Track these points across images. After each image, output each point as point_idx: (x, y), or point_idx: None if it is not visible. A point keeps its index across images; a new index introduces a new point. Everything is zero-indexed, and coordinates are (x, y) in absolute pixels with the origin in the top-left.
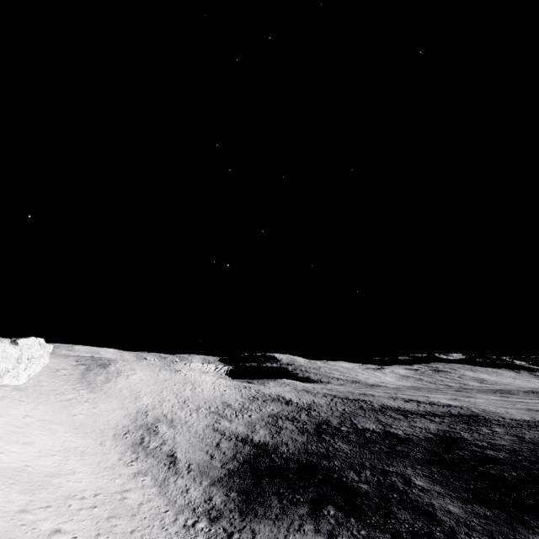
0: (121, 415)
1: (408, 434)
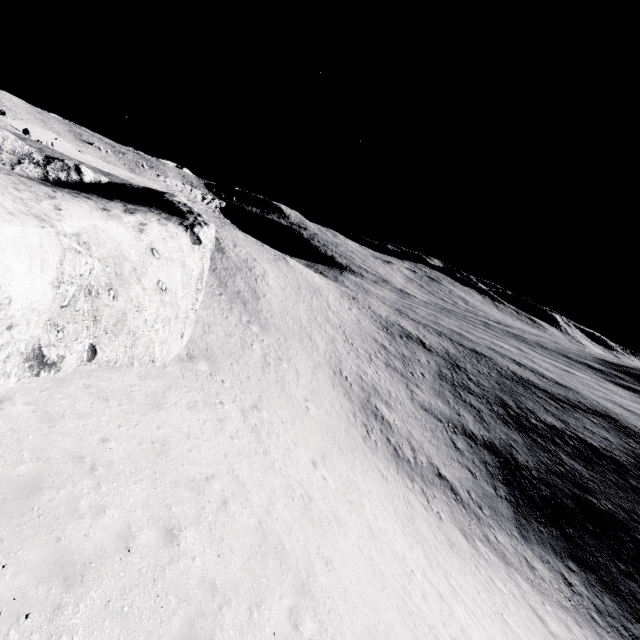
0: (329, 385)
1: (608, 451)
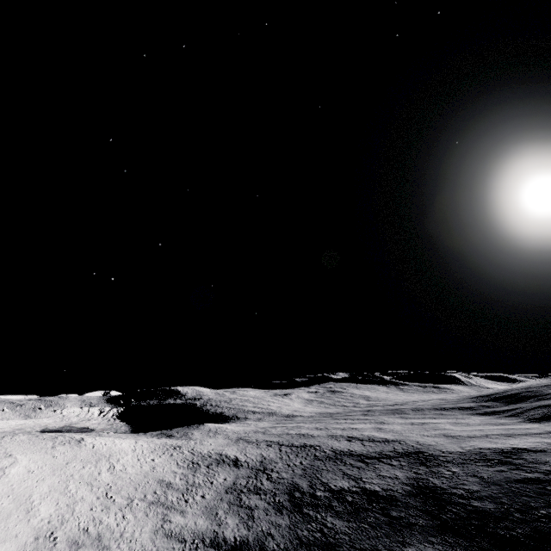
0: None
1: (387, 490)
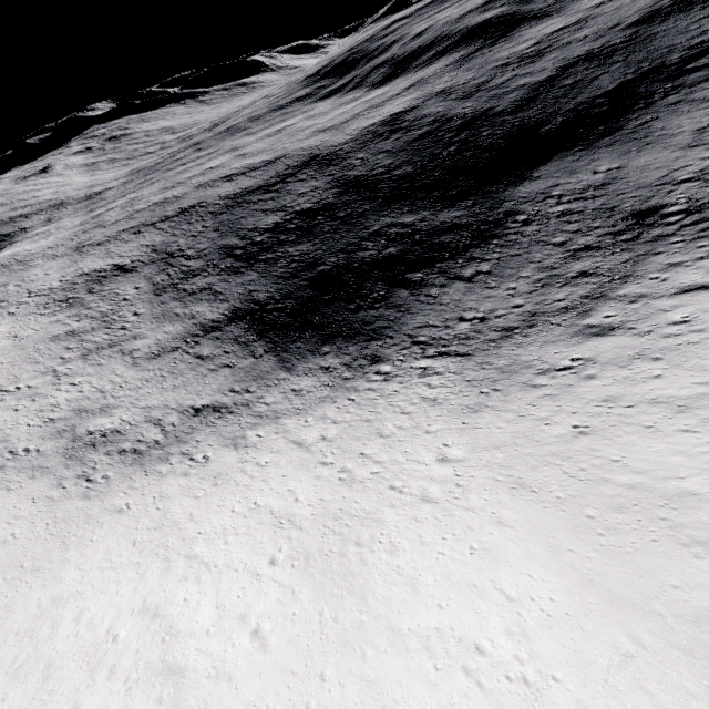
0: None
1: (319, 202)
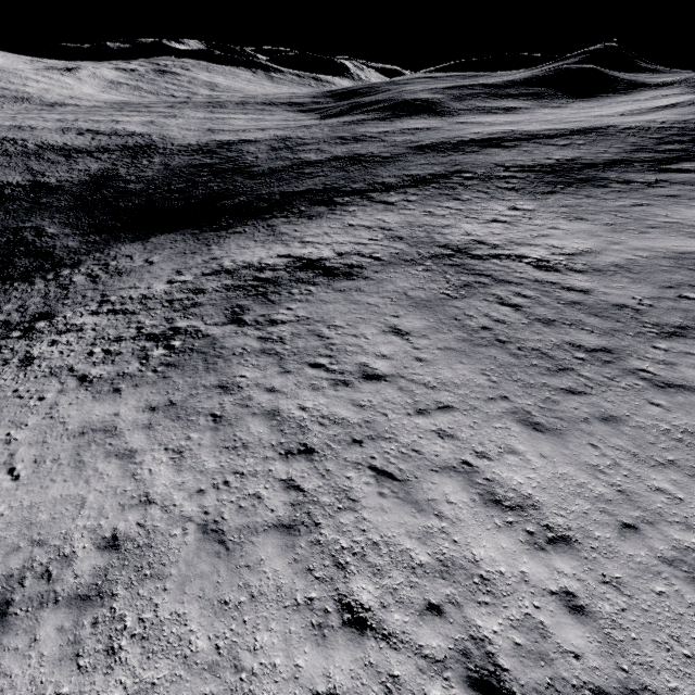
0: None
1: (62, 182)
